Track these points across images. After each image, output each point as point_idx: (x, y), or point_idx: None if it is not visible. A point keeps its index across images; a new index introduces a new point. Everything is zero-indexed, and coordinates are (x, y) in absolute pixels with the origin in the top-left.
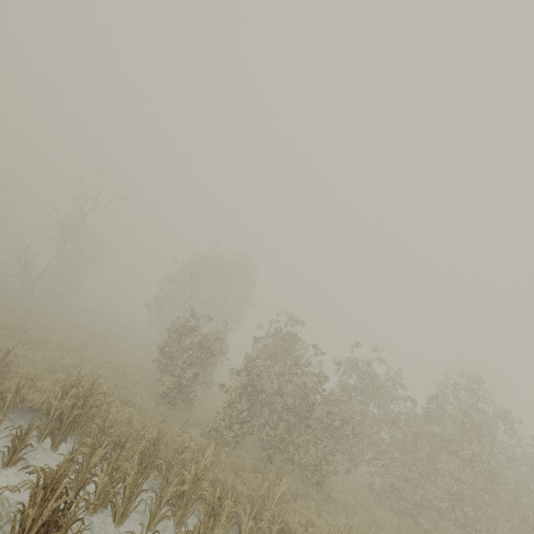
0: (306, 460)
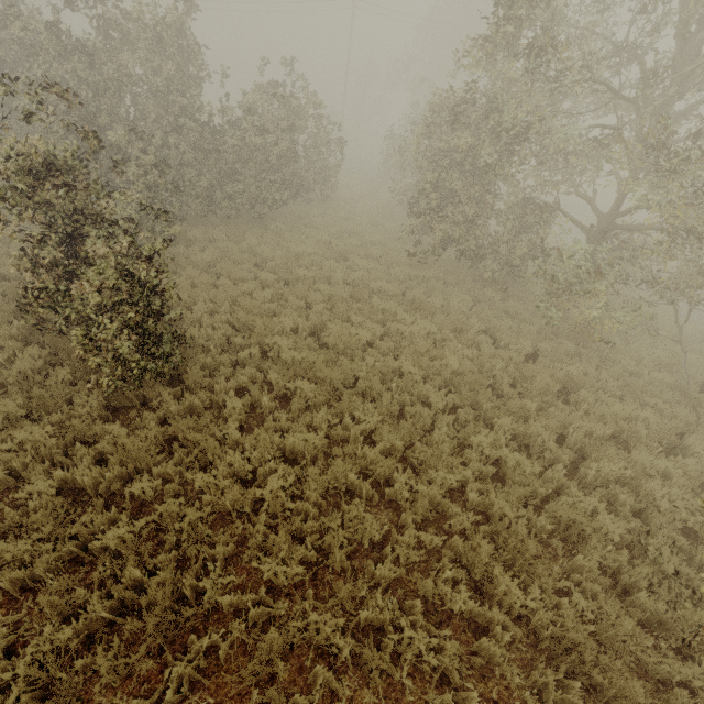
0: None
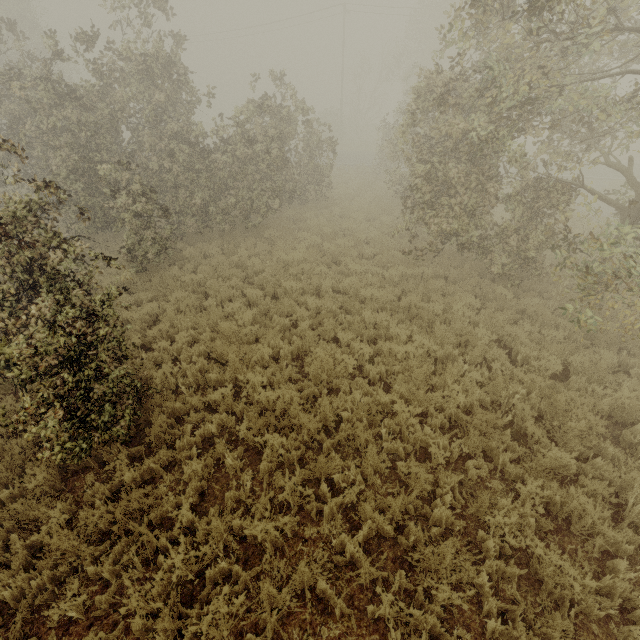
0: None
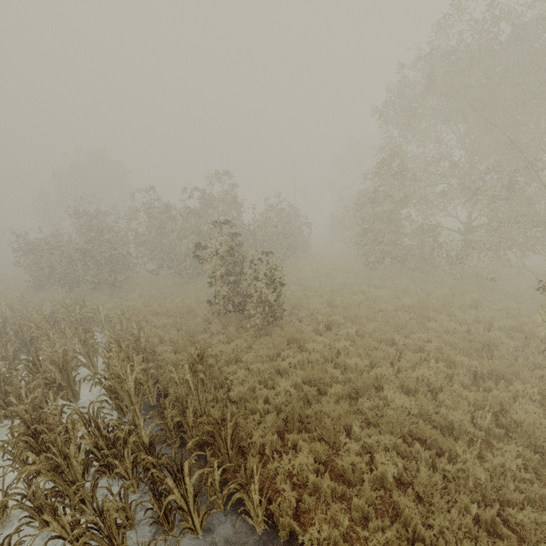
0: (100, 278)
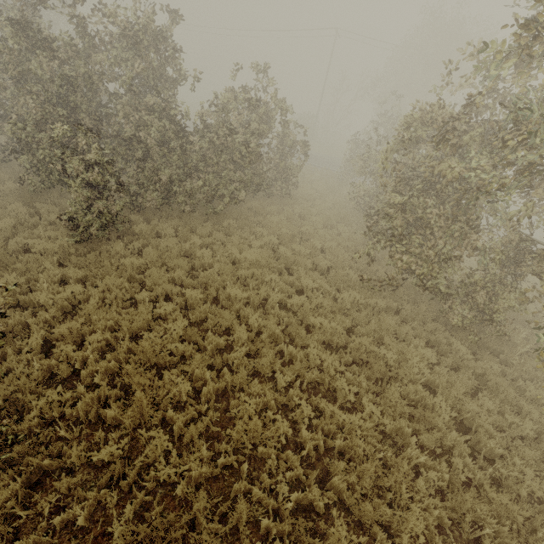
0: None
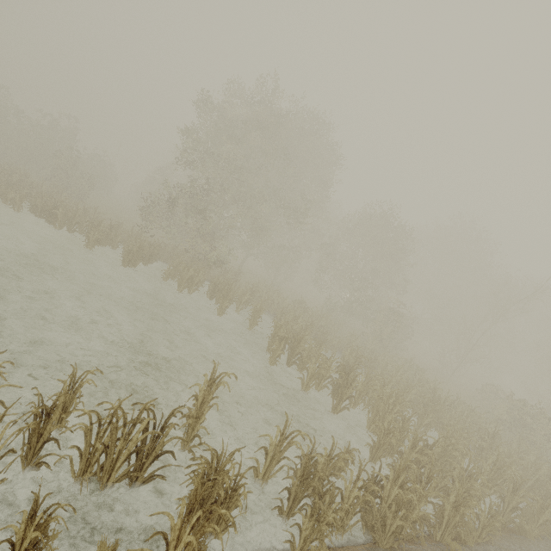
0: None
